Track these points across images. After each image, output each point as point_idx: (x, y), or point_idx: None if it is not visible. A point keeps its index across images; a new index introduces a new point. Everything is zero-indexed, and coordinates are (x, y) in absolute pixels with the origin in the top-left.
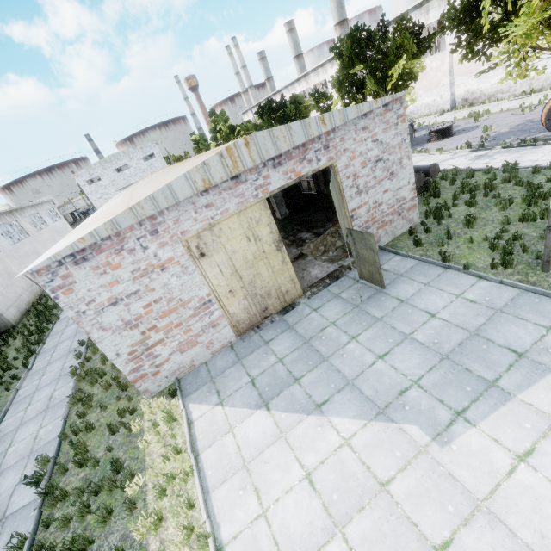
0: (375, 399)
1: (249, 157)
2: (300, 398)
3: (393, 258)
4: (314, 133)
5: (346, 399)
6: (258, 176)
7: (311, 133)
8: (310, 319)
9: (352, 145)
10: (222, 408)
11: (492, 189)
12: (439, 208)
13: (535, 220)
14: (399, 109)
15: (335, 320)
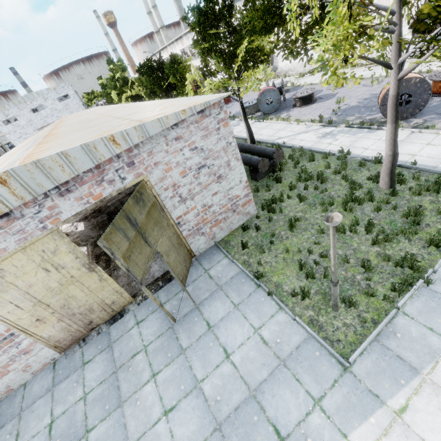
0: None
1: (12, 196)
2: None
3: (222, 261)
4: (105, 156)
5: None
6: (40, 208)
7: (100, 156)
8: (129, 337)
9: (165, 157)
10: None
11: (323, 182)
12: (275, 200)
13: (345, 233)
14: (220, 113)
15: (148, 344)
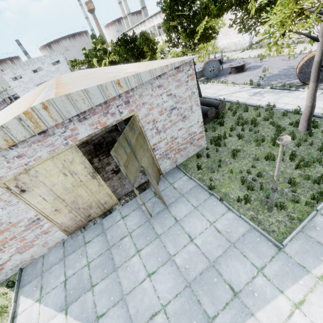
0: (134, 319)
1: (50, 118)
2: (88, 306)
3: (182, 178)
4: (112, 94)
5: (116, 314)
6: (66, 129)
7: (109, 95)
8: (117, 226)
9: (150, 99)
10: (39, 305)
11: (256, 125)
12: (220, 137)
13: (274, 160)
14: (189, 70)
15: (132, 231)
